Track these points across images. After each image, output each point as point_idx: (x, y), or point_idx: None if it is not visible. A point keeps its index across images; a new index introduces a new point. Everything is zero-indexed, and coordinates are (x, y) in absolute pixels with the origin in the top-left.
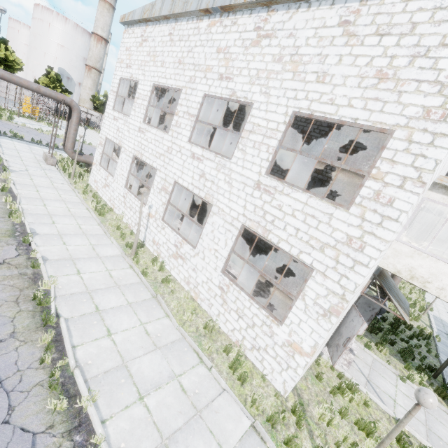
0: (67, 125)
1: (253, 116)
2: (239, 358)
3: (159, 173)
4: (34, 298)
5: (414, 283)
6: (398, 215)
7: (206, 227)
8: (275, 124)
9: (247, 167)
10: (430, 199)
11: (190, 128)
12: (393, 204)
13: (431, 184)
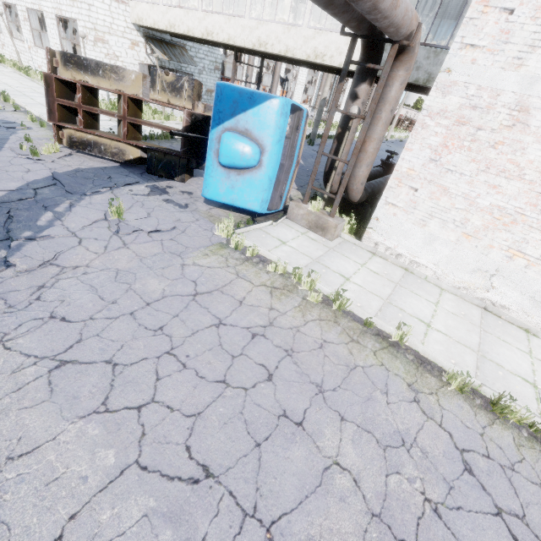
0: None
1: None
2: None
3: (18, 7)
4: None
5: (141, 23)
6: None
7: (48, 31)
8: None
9: None
10: None
11: None
12: None
13: None
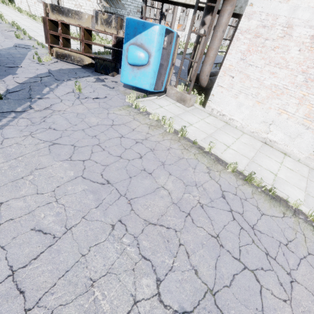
0: None
1: None
2: None
3: None
4: None
5: None
6: None
7: None
8: None
9: None
10: None
11: None
12: None
13: None
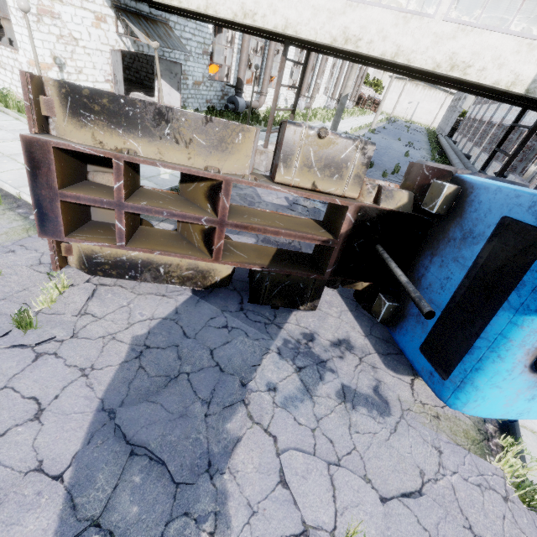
0: None
1: None
2: (4, 92)
3: None
4: None
5: None
6: None
7: None
8: None
9: None
10: None
11: None
12: None
13: None
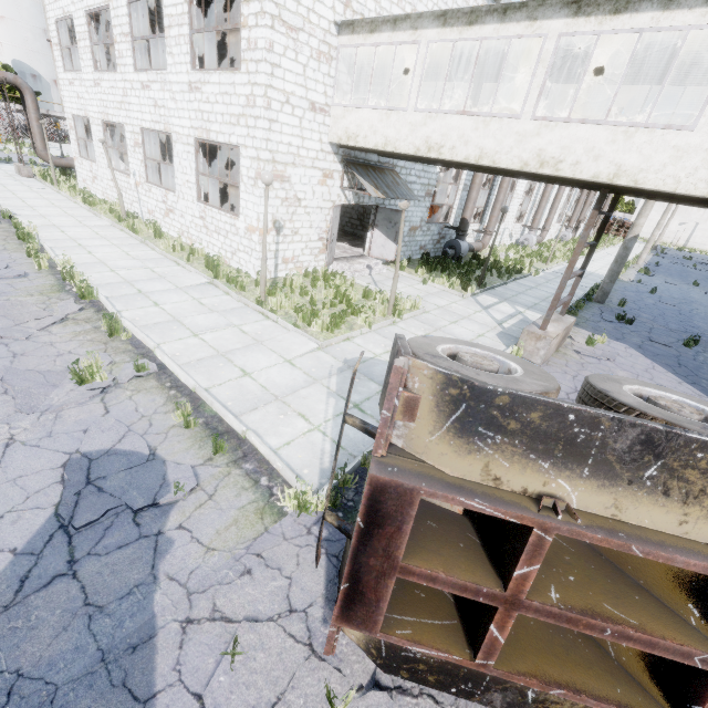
0: (26, 118)
1: (165, 7)
2: (215, 259)
3: (127, 127)
4: (19, 238)
5: (351, 143)
6: (262, 54)
7: (175, 163)
8: (181, 8)
9: (179, 71)
10: (342, 46)
11: (130, 53)
12: (257, 46)
13: (340, 28)
